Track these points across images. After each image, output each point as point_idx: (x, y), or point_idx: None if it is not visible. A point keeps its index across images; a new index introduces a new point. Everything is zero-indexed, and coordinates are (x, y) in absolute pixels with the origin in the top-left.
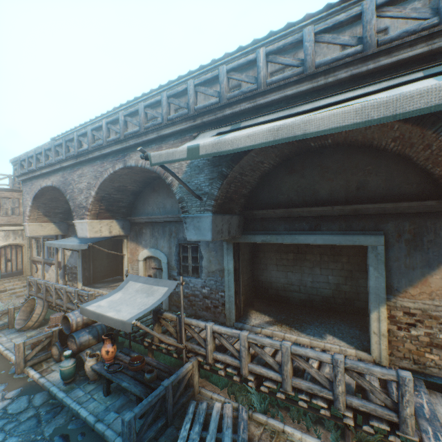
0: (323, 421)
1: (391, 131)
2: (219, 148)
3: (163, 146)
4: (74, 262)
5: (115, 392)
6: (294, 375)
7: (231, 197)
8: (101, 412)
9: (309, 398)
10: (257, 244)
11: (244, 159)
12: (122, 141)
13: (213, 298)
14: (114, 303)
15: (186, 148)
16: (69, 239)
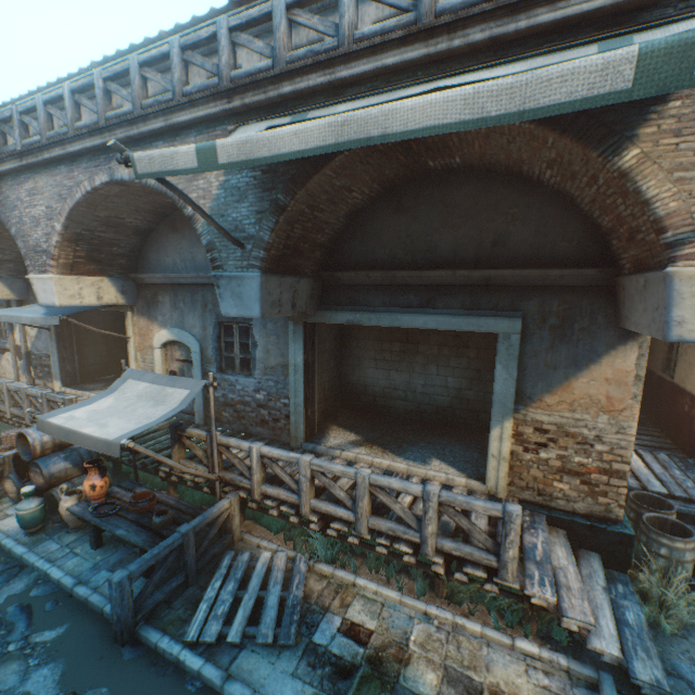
0: (410, 570)
1: (544, 149)
2: (248, 151)
3: (177, 145)
4: (45, 347)
5: (111, 543)
6: (376, 513)
7: (296, 246)
8: (85, 572)
9: (389, 542)
10: (348, 328)
11: (315, 180)
12: (102, 130)
13: (273, 407)
14: (99, 414)
15: (193, 149)
16: (28, 309)
